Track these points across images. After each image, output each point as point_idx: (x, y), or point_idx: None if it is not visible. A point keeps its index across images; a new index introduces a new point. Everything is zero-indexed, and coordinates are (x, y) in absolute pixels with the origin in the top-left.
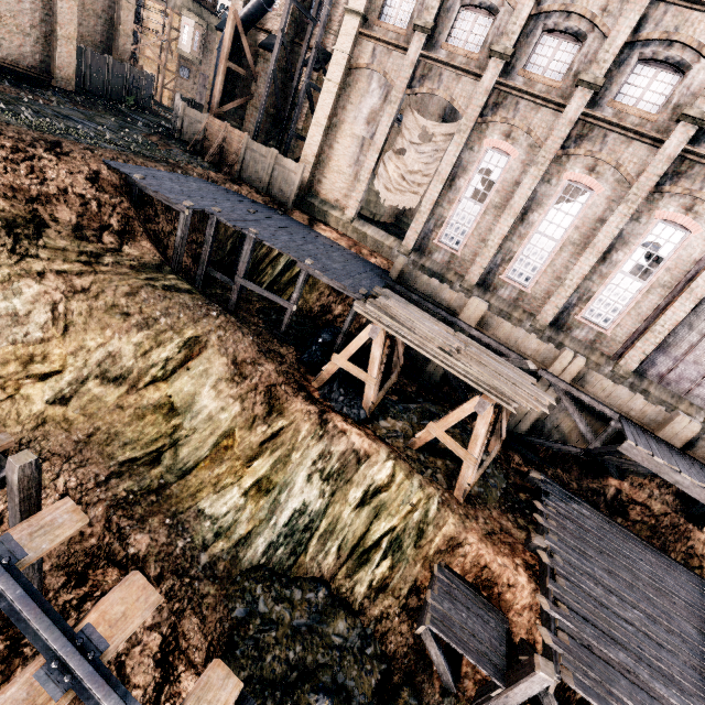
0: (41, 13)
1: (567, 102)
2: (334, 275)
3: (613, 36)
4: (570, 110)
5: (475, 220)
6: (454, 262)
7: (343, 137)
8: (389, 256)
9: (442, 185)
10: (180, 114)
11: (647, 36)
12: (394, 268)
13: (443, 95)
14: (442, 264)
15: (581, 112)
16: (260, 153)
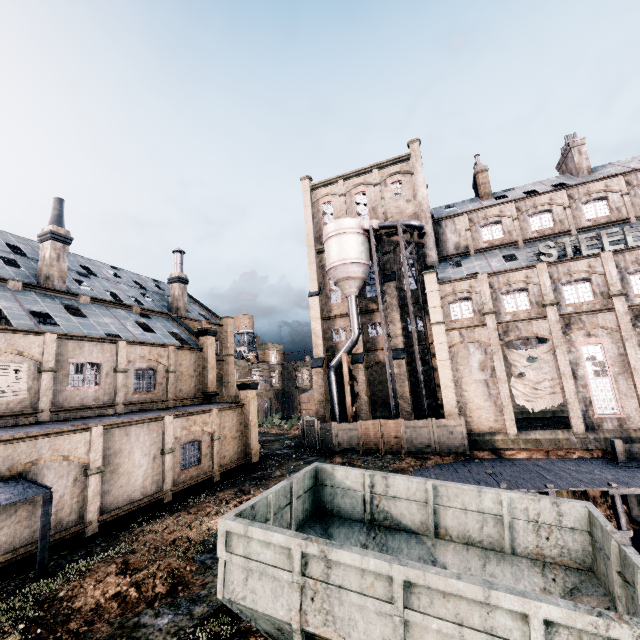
0: (239, 420)
1: (612, 306)
2: (638, 484)
3: (608, 273)
4: (618, 309)
5: (613, 388)
6: (624, 423)
7: (467, 386)
8: (570, 445)
9: (572, 380)
10: (334, 431)
11: (625, 266)
12: (618, 451)
13: (527, 334)
14: (616, 429)
15: (626, 307)
16: (419, 426)
